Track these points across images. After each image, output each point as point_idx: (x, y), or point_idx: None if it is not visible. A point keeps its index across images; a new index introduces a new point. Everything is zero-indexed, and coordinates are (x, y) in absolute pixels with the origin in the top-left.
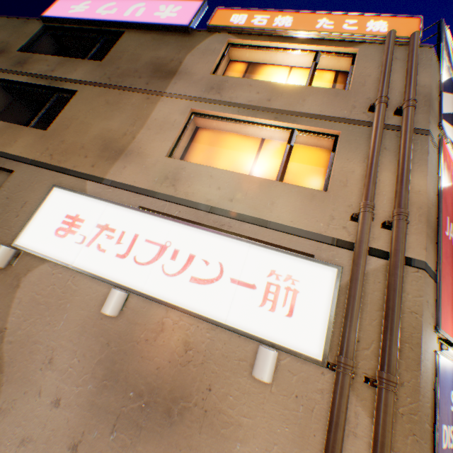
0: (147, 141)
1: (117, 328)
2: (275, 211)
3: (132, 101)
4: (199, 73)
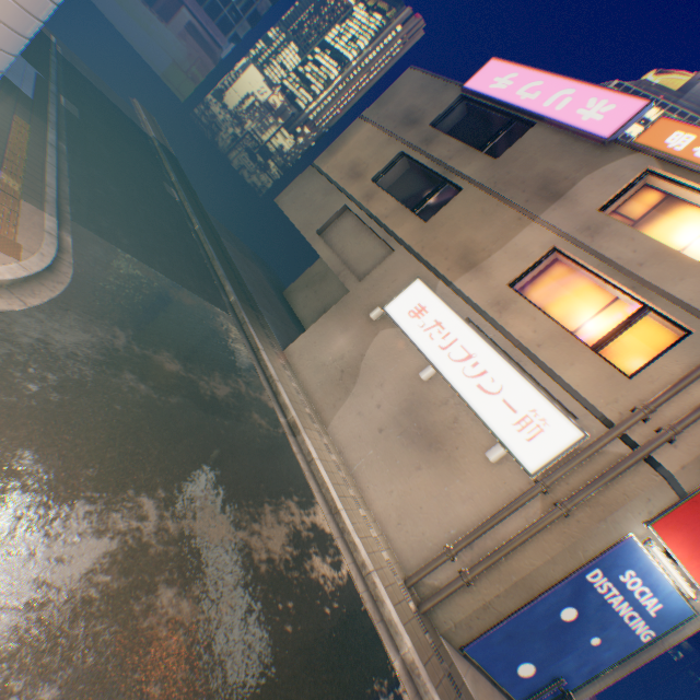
0: (498, 263)
1: (420, 388)
2: (568, 372)
3: (503, 217)
4: (585, 204)
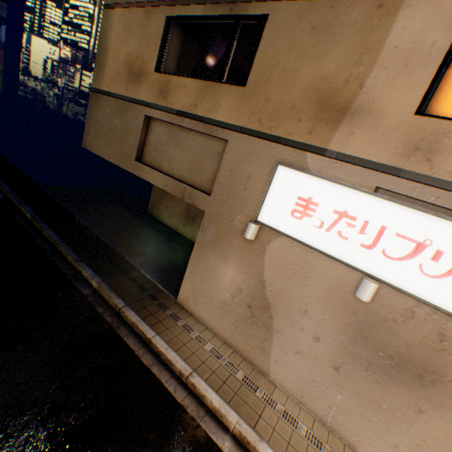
0: (381, 90)
1: (360, 303)
2: None
3: (350, 18)
4: None
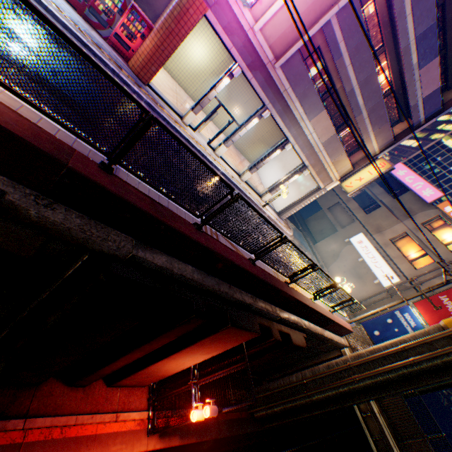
0: (387, 233)
1: (357, 263)
2: (400, 265)
3: (391, 219)
4: (417, 221)
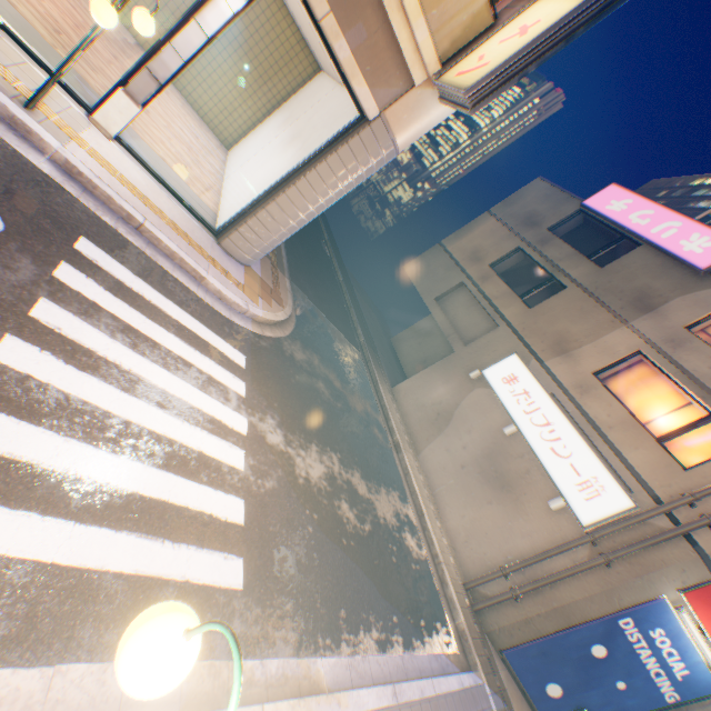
0: (586, 354)
1: (502, 440)
2: (632, 454)
3: (597, 317)
4: (673, 320)
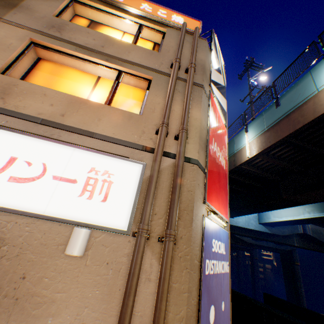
0: None
1: None
2: (101, 126)
3: None
4: (42, 12)
